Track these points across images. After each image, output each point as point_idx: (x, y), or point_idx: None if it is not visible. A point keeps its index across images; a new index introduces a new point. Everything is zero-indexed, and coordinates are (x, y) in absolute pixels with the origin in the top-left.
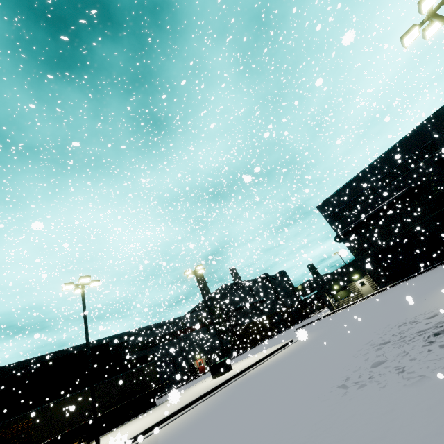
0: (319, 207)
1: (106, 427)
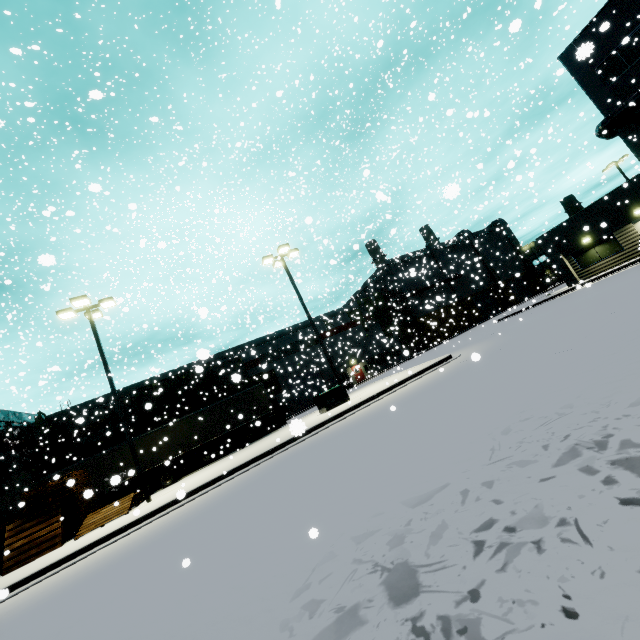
0: (566, 54)
1: (224, 451)
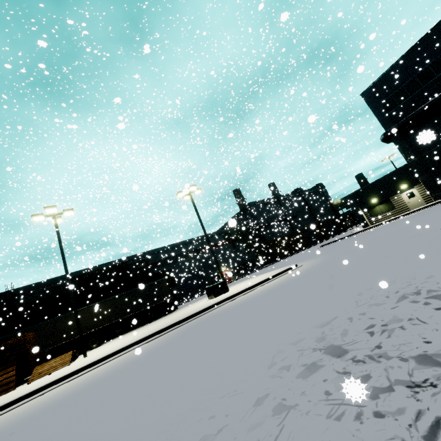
0: (365, 93)
1: (132, 326)
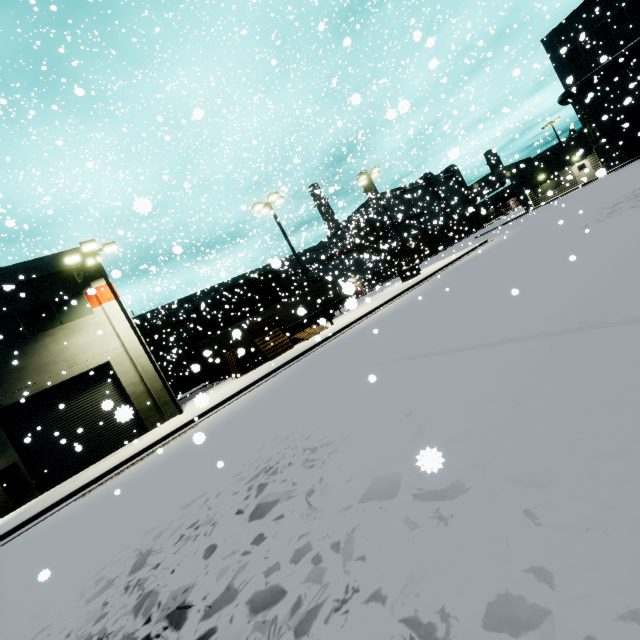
0: (547, 39)
1: None
